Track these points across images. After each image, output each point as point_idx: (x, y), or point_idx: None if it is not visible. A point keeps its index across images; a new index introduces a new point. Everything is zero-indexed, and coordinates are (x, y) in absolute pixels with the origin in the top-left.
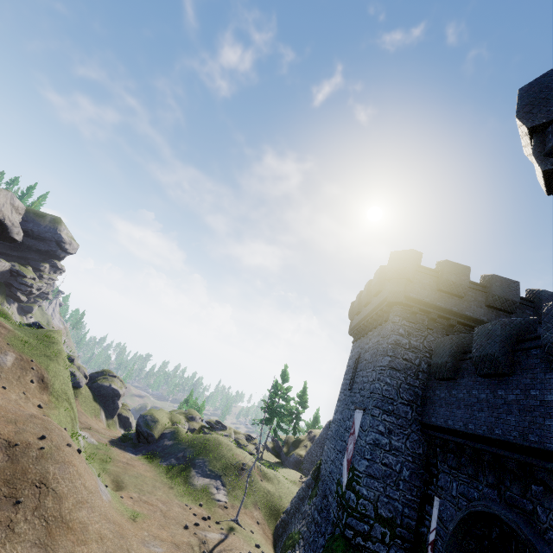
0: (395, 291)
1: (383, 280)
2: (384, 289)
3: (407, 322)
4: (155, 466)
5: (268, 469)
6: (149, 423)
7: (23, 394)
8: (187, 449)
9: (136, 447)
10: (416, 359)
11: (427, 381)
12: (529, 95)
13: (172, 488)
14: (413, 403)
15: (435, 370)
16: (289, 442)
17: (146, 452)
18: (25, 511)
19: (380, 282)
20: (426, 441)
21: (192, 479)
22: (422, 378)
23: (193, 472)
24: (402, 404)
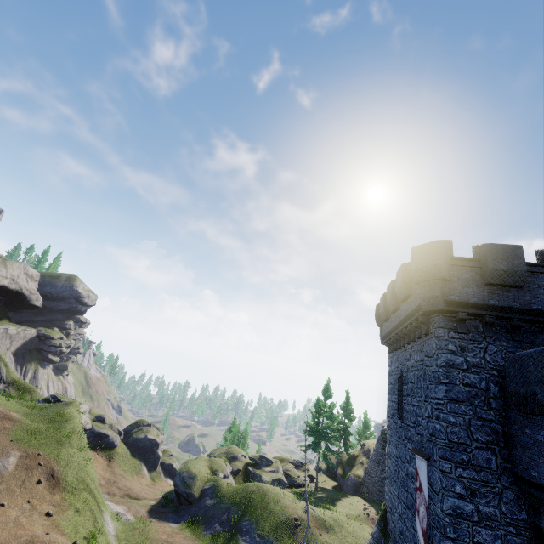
0: (429, 297)
1: (409, 281)
2: (414, 294)
3: (455, 334)
4: (198, 538)
5: (325, 514)
6: (186, 481)
7: (28, 503)
8: (230, 509)
9: (178, 511)
10: (482, 382)
11: (505, 410)
12: None
13: None
14: (494, 446)
15: (517, 401)
16: (343, 461)
17: (188, 517)
18: None
19: (406, 285)
20: (529, 502)
21: None
22: (496, 407)
23: (240, 541)
24: (479, 450)
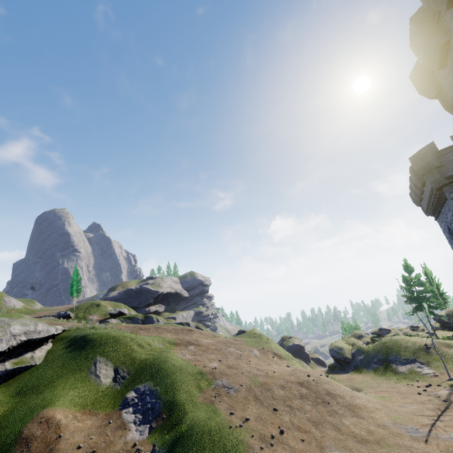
0: (434, 180)
1: (419, 175)
2: (426, 181)
3: None
4: (365, 373)
5: (448, 341)
6: (338, 352)
7: (276, 364)
8: (376, 355)
9: (343, 369)
10: None
11: None
12: (416, 79)
13: (389, 380)
14: None
15: None
16: (452, 314)
17: (352, 369)
18: (334, 405)
19: (419, 178)
20: None
21: (397, 370)
22: None
23: (393, 366)
24: None
